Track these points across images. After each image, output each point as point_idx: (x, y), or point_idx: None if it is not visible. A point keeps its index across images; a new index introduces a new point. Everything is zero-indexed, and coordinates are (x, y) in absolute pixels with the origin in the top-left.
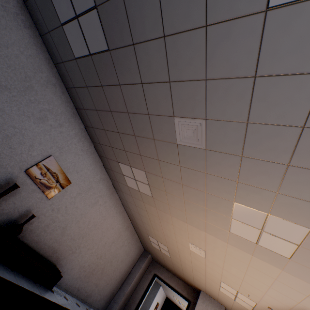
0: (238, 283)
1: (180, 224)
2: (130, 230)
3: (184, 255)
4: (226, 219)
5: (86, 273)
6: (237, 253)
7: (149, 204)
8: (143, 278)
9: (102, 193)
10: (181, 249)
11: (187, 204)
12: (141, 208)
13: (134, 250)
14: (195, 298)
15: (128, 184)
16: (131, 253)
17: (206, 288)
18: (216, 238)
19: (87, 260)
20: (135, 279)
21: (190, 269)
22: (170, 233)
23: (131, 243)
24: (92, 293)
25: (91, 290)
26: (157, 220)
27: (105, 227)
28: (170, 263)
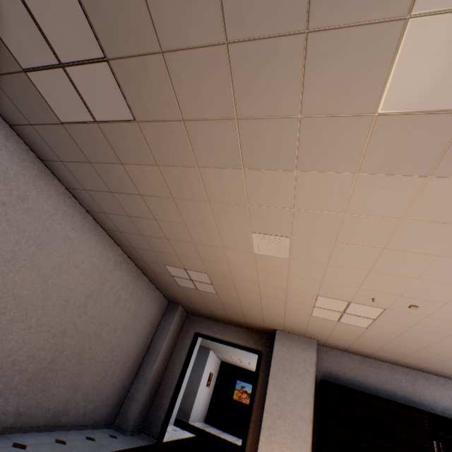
0: (356, 283)
1: (227, 184)
2: (126, 269)
3: (243, 273)
4: (385, 42)
5: (32, 375)
6: (380, 195)
7: (138, 161)
8: (177, 346)
9: (0, 172)
10: (235, 264)
11: (240, 63)
12: (125, 191)
13: (148, 305)
14: (268, 345)
15: (58, 115)
16: (143, 312)
17: (286, 322)
18: (326, 173)
19: (19, 347)
20: (163, 351)
21: (255, 300)
22: (207, 231)
23: (136, 295)
24: (69, 405)
25: (62, 402)
26: (170, 209)
27: (51, 266)
28: (218, 306)
